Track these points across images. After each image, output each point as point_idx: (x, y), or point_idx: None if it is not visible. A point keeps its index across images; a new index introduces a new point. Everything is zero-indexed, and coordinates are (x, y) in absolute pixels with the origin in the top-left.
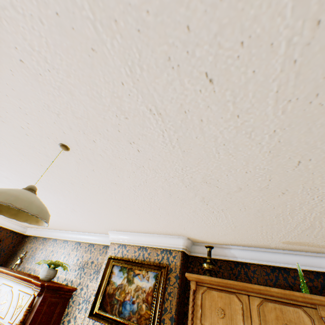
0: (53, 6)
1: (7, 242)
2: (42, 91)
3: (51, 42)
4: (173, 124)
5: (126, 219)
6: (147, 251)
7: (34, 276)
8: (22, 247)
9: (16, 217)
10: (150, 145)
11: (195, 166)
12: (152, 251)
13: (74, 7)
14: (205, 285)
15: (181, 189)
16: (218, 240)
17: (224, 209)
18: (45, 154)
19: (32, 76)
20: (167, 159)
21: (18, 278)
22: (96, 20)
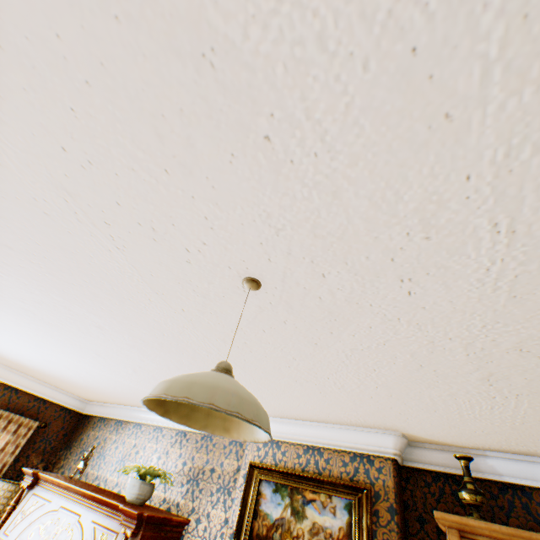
0: (414, 36)
1: (55, 428)
2: (273, 190)
3: (357, 104)
4: (528, 249)
5: (293, 399)
6: (322, 455)
7: (113, 494)
8: (79, 436)
9: (188, 421)
10: (442, 284)
11: (516, 323)
12: (333, 456)
13: (464, 35)
14: (479, 538)
15: (451, 358)
16: (464, 441)
17: (521, 395)
18: (203, 293)
19: (270, 164)
20: (463, 309)
21: (88, 497)
22: (500, 59)
